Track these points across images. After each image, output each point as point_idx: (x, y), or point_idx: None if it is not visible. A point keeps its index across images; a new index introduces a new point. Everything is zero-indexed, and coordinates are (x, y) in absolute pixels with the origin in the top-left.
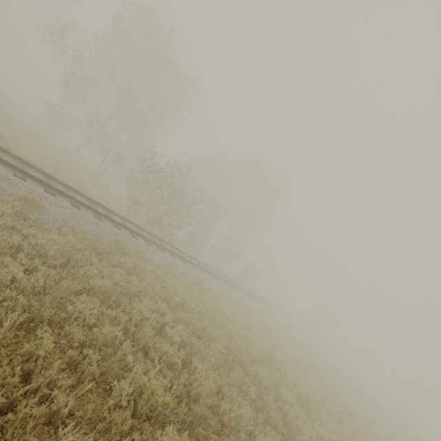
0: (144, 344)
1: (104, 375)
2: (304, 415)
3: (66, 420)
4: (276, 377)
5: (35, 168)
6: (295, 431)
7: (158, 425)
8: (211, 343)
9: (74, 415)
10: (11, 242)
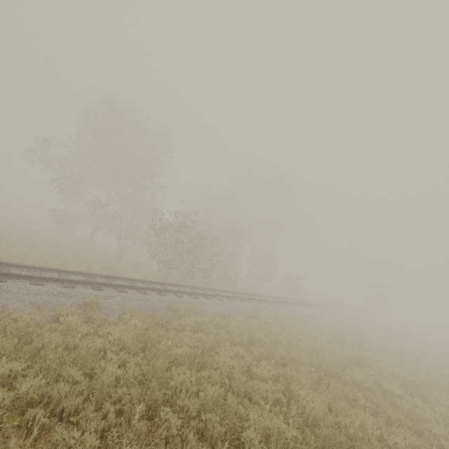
0: (243, 392)
1: (229, 433)
2: (420, 401)
3: None
4: (372, 376)
5: (75, 273)
6: (419, 421)
7: None
8: (298, 366)
9: None
10: (97, 347)
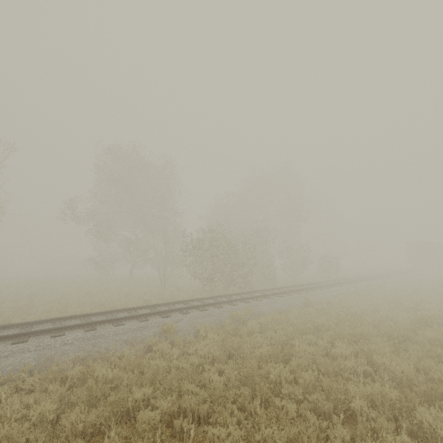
0: (332, 372)
1: (337, 407)
2: None
3: (356, 442)
4: None
5: (140, 308)
6: None
7: (406, 418)
8: (370, 339)
9: (355, 439)
10: (194, 363)
